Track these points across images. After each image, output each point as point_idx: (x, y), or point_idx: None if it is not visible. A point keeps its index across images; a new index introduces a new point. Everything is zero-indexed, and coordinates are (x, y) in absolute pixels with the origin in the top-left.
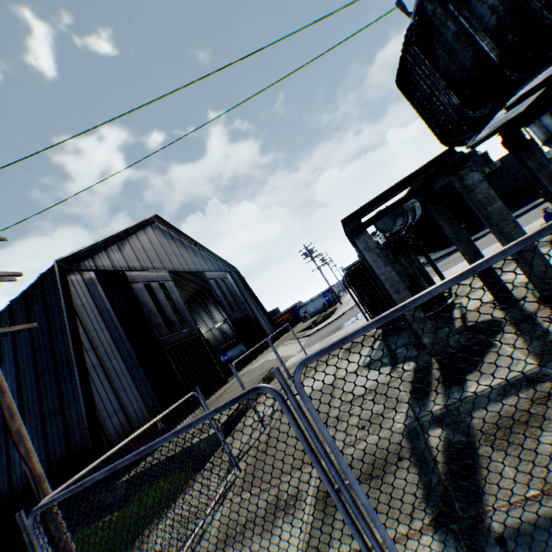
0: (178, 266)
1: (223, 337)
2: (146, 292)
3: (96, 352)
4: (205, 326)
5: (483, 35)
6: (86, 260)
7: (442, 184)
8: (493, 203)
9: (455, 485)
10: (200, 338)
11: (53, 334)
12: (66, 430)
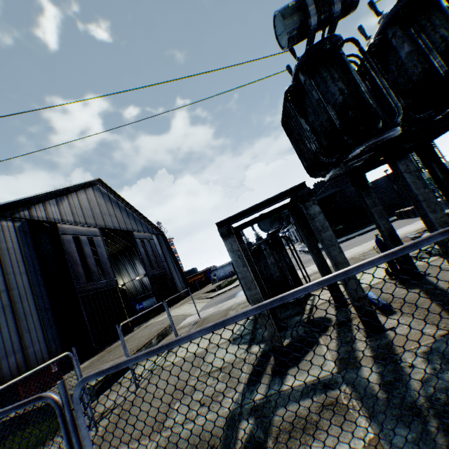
0: (110, 224)
1: (142, 288)
2: (73, 244)
3: (9, 293)
4: (128, 276)
5: (332, 108)
6: (22, 209)
7: (330, 193)
8: (327, 231)
9: None
10: (116, 289)
11: None
12: None
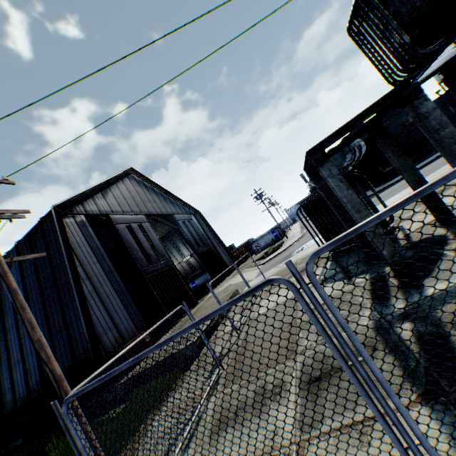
0: (152, 210)
1: (191, 269)
2: (127, 232)
3: (90, 281)
4: (175, 260)
5: None
6: (77, 206)
7: None
8: (445, 128)
9: (435, 366)
10: (174, 268)
11: (55, 267)
12: (71, 345)
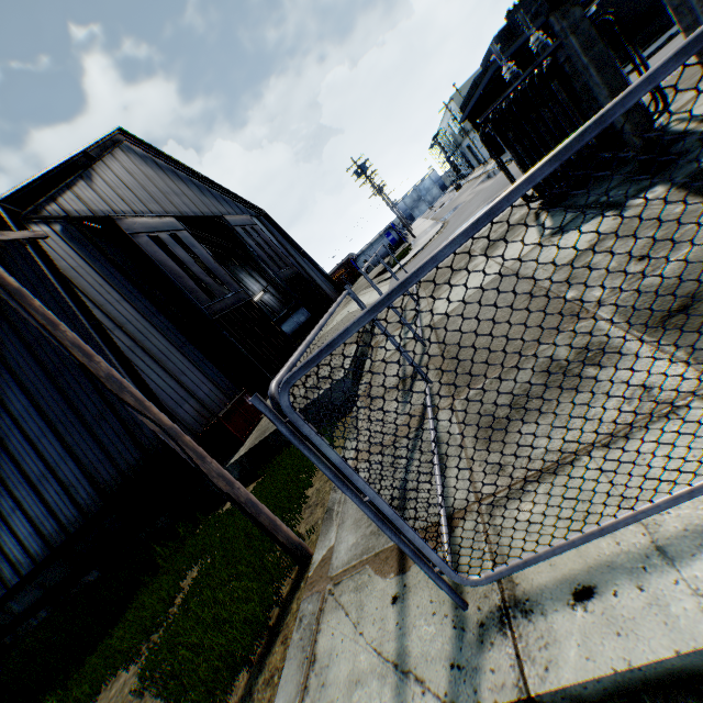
0: (184, 209)
1: (268, 312)
2: (156, 247)
3: (123, 331)
4: None
5: None
6: (44, 203)
7: None
8: None
9: None
10: (251, 304)
11: None
12: (129, 431)
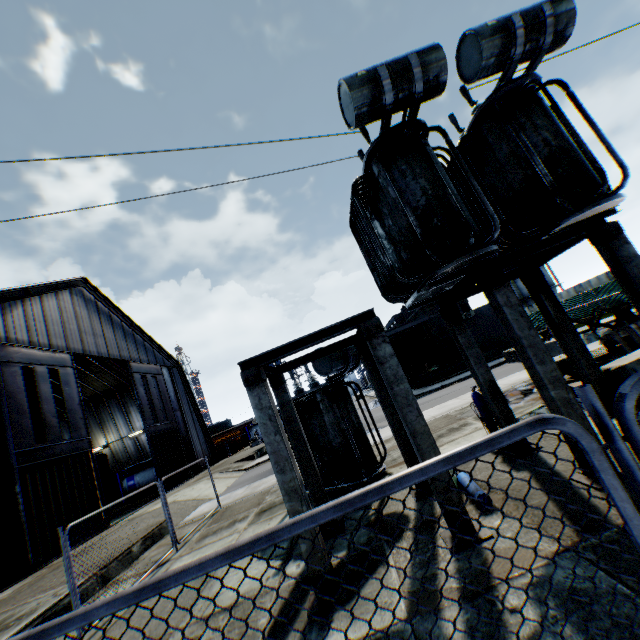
0: (92, 348)
1: (138, 452)
2: (21, 378)
3: None
4: (116, 432)
5: (411, 211)
6: None
7: (422, 320)
8: (402, 383)
9: None
10: (88, 455)
11: None
12: None
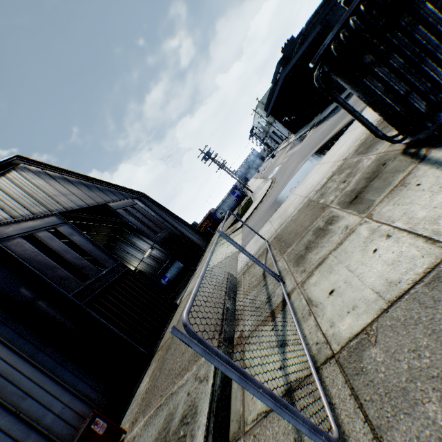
0: (70, 205)
1: (157, 262)
2: (28, 245)
3: None
4: (135, 259)
5: None
6: None
7: (315, 33)
8: None
9: None
10: (128, 273)
11: None
12: None
